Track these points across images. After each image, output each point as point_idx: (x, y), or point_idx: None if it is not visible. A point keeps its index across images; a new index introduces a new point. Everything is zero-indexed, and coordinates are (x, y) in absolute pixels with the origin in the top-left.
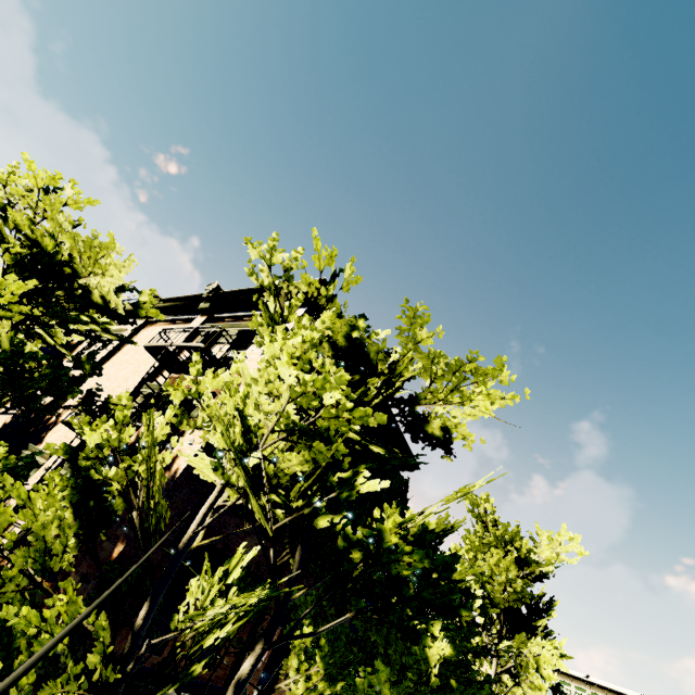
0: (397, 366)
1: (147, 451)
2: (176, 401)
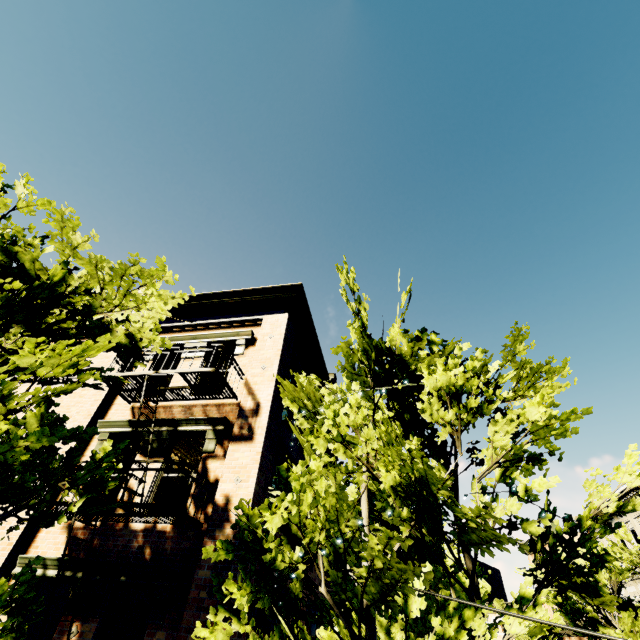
0: None
1: (324, 515)
2: (319, 449)
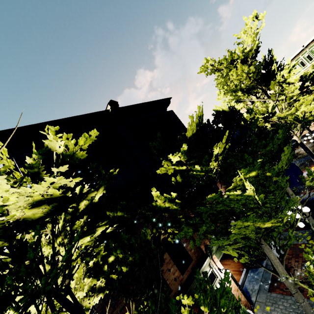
0: None
1: None
2: None
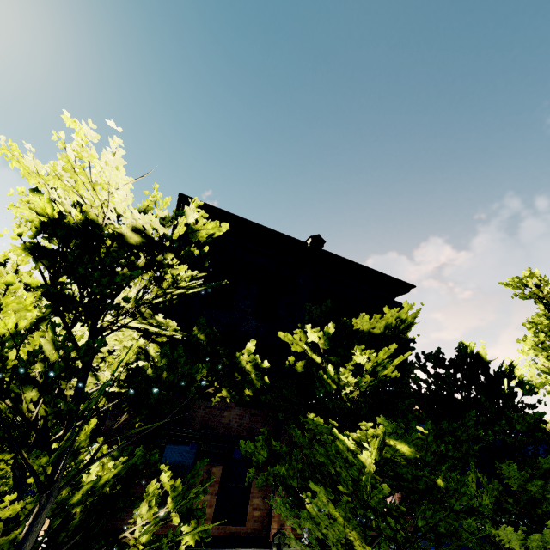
0: None
1: None
2: None
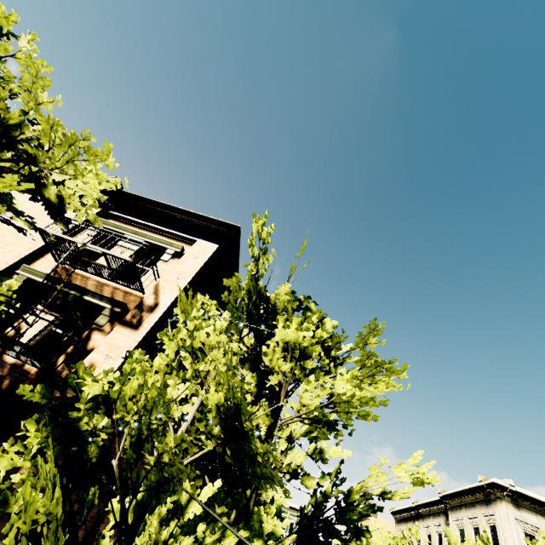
0: (324, 342)
1: (143, 403)
2: (168, 350)
